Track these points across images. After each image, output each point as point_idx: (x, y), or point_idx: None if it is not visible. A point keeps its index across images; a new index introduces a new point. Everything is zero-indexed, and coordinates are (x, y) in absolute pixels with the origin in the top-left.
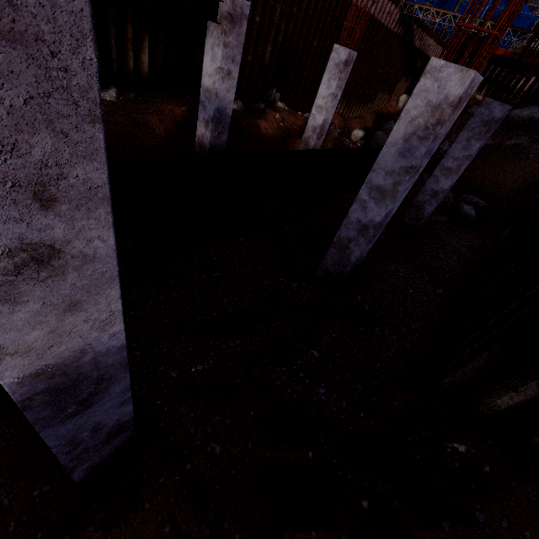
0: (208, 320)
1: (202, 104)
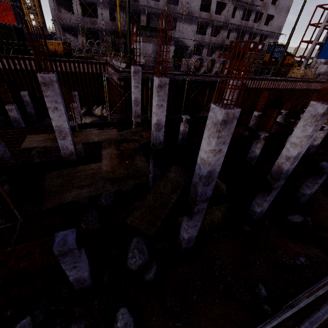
0: None
1: (296, 123)
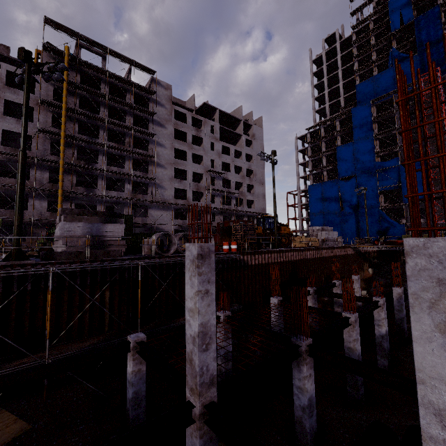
0: None
1: (335, 303)
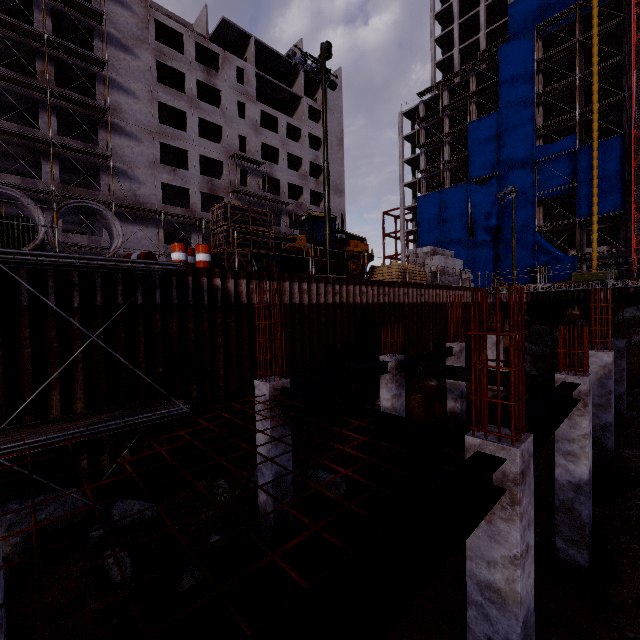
0: (549, 513)
1: (449, 391)
